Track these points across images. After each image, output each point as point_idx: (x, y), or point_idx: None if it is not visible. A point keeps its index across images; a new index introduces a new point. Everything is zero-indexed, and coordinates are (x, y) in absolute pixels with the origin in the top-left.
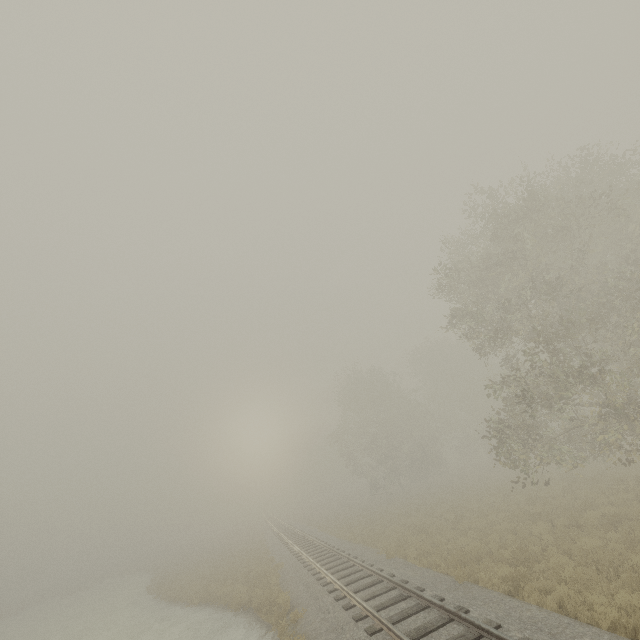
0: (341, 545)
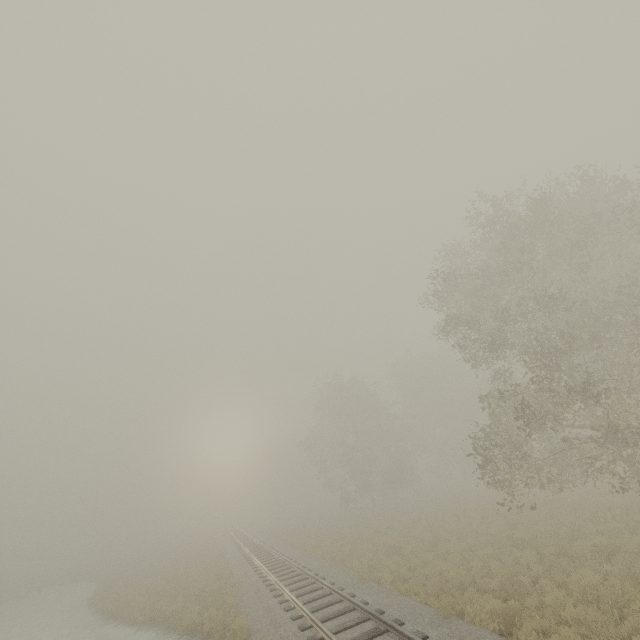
0: (308, 563)
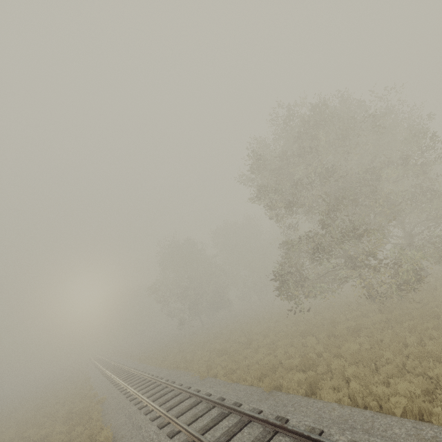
0: (159, 373)
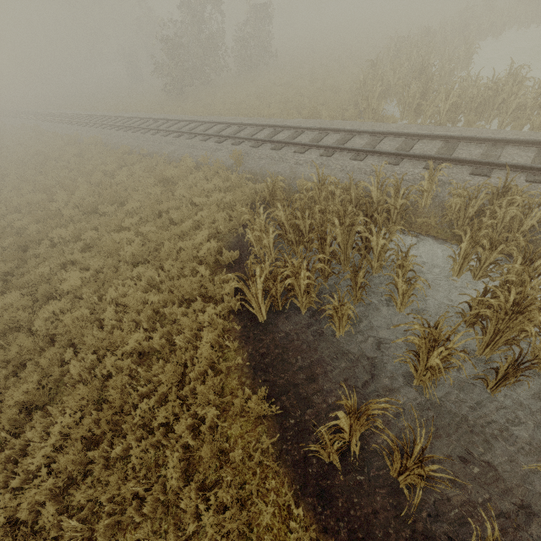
0: None
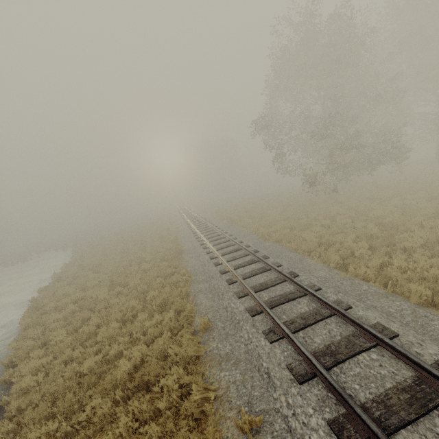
0: None
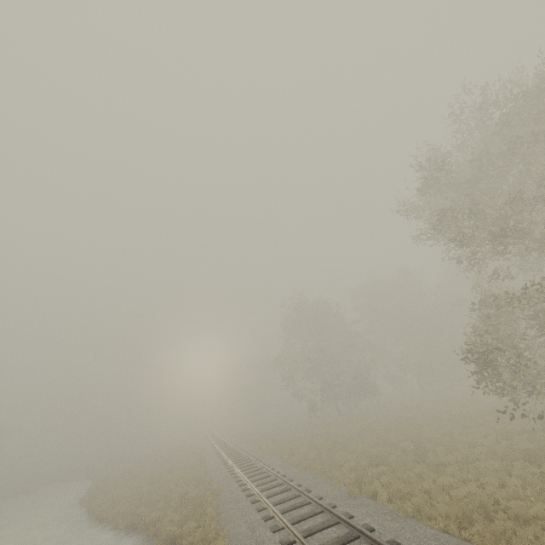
0: (286, 470)
